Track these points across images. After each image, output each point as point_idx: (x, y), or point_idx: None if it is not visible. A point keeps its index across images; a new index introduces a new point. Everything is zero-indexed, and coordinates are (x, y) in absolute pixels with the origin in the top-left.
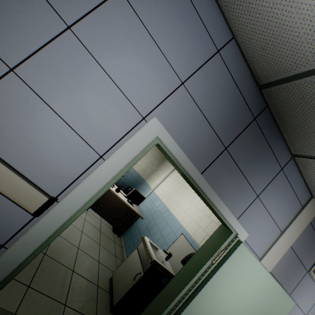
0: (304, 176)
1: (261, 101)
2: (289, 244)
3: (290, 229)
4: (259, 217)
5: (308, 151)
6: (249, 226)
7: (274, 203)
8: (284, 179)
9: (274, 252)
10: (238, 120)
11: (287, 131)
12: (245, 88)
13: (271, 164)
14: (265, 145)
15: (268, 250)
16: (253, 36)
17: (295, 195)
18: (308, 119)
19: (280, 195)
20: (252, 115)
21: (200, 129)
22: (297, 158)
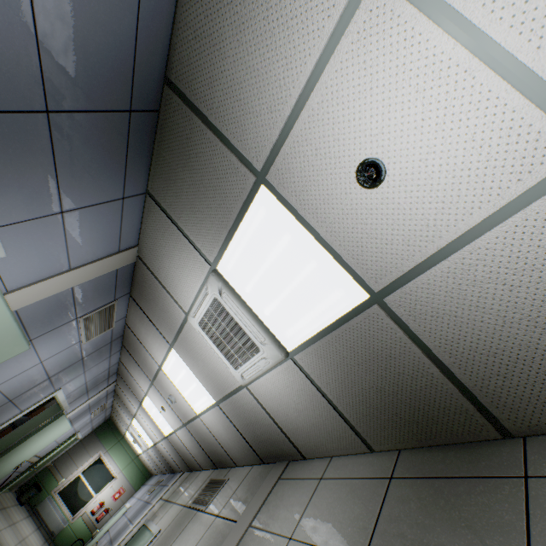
0: (144, 221)
1: (156, 97)
2: (71, 285)
3: (85, 269)
4: (45, 240)
5: (162, 198)
6: (17, 245)
7: (84, 232)
8: (119, 212)
9: (41, 289)
10: (103, 91)
11: (158, 161)
12: (147, 59)
13: (114, 185)
14: (122, 157)
15: (32, 284)
16: (199, 4)
17: (120, 235)
18: (180, 166)
19: (100, 227)
20: (131, 103)
21: (5, 31)
22: (150, 198)
